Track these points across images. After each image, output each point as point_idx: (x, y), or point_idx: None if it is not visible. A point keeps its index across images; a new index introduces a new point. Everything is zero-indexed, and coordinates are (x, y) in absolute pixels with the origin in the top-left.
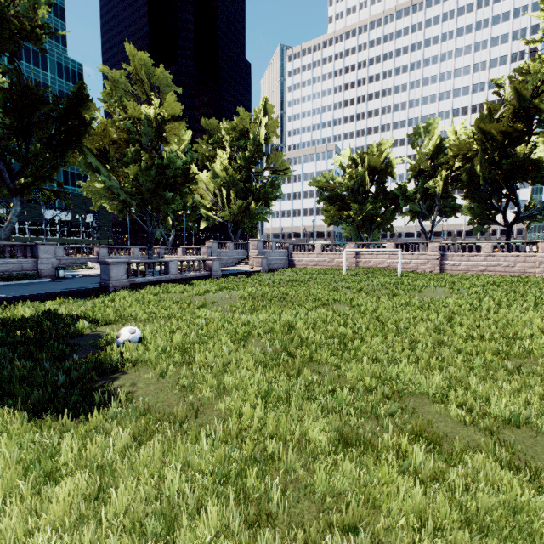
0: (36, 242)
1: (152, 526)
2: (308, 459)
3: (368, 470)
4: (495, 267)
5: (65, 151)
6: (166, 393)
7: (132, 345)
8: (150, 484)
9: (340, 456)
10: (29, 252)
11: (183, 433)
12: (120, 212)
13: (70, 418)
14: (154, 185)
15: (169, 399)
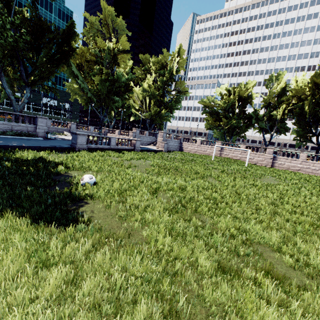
0: (36, 116)
1: (105, 307)
2: (198, 276)
3: (237, 291)
4: (306, 169)
5: (58, 63)
6: (110, 219)
7: (90, 186)
8: (104, 279)
9: (219, 278)
10: (32, 121)
11: (121, 247)
12: (85, 104)
13: (55, 227)
14: (107, 91)
15: (112, 223)
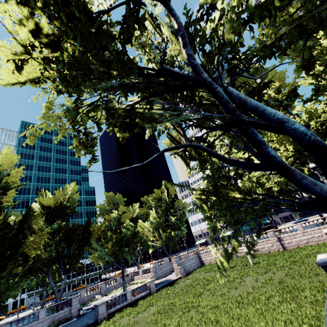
0: (71, 297)
1: None
2: None
3: None
4: (312, 238)
5: (83, 248)
6: None
7: None
8: None
9: None
10: (68, 304)
11: None
12: (107, 263)
13: None
14: (119, 247)
15: None
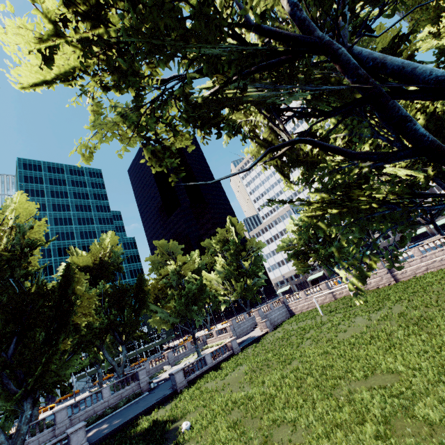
0: (137, 370)
1: None
2: None
3: None
4: (432, 264)
5: (140, 312)
6: None
7: (187, 431)
8: None
9: None
10: (134, 378)
11: None
12: (172, 326)
13: None
14: (185, 305)
15: None
